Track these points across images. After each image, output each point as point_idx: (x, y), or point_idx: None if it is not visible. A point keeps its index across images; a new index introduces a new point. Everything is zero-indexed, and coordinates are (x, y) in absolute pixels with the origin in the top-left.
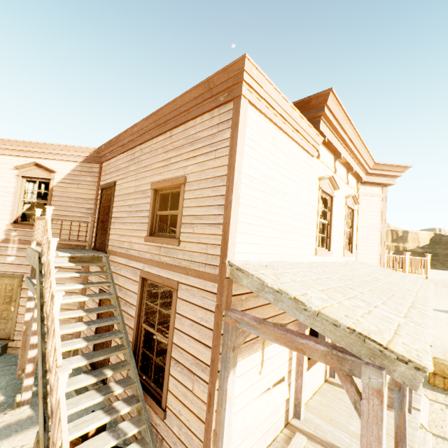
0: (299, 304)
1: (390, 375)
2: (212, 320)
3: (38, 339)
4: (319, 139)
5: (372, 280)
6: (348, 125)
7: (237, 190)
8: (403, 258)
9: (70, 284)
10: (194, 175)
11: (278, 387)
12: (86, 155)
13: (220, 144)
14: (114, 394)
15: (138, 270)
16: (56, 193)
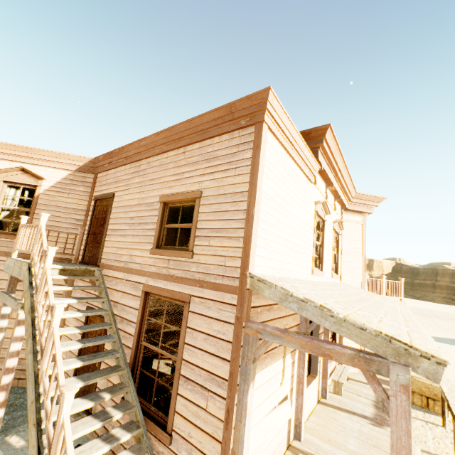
0: (326, 311)
1: (415, 371)
2: (230, 332)
3: (28, 358)
4: (317, 167)
5: (362, 298)
6: (339, 157)
7: (258, 205)
8: (381, 281)
9: (62, 298)
10: (211, 190)
11: (283, 405)
12: (80, 164)
13: (240, 163)
14: (113, 420)
15: (140, 284)
16: (42, 201)
